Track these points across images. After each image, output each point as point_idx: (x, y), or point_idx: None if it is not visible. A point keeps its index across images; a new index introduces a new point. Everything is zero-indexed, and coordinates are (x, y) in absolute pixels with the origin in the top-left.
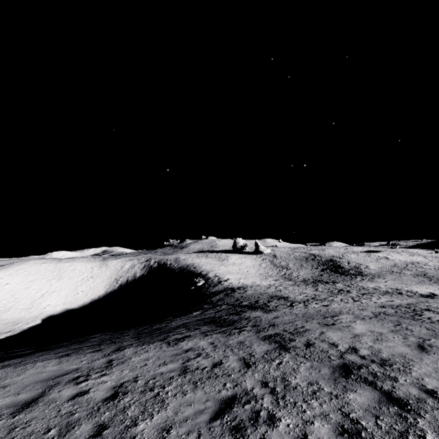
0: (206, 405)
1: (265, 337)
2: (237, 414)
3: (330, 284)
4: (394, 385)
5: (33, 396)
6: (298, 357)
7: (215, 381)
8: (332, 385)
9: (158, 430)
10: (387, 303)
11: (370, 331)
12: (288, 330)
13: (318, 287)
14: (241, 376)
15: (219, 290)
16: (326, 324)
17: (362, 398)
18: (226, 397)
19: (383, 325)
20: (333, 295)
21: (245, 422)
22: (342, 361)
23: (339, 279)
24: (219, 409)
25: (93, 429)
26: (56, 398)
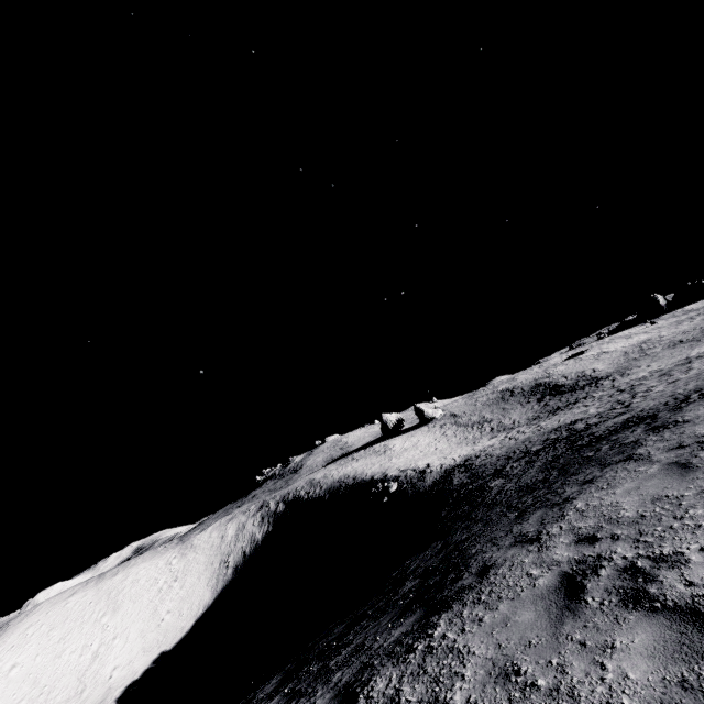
0: None
1: None
2: None
3: (584, 399)
4: None
5: None
6: None
7: None
8: None
9: None
10: None
11: None
12: None
13: (578, 406)
14: None
15: (439, 477)
16: None
17: None
18: None
19: None
20: (632, 391)
21: None
22: None
23: (580, 395)
24: None
25: None
26: None
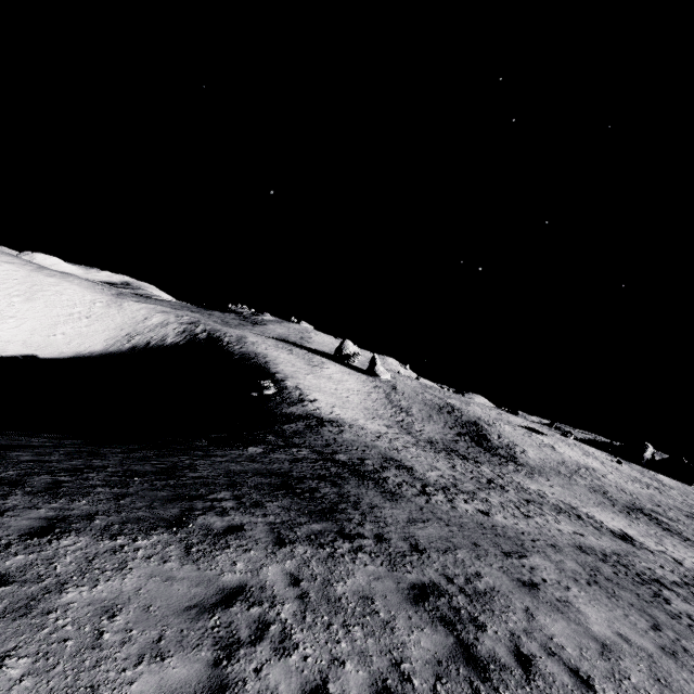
0: None
1: (414, 594)
2: None
3: (472, 463)
4: None
5: None
6: None
7: None
8: None
9: None
10: (580, 540)
11: (621, 637)
12: (455, 581)
13: (455, 462)
14: None
15: (298, 414)
16: (522, 581)
17: None
18: None
19: (629, 619)
20: (483, 489)
21: None
22: None
23: (482, 458)
24: None
25: None
26: None
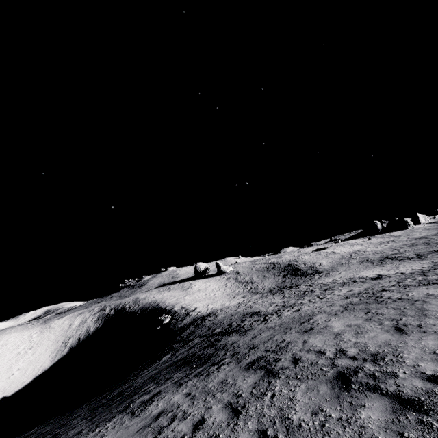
0: None
1: (248, 366)
2: None
3: (295, 288)
4: (398, 383)
5: None
6: (290, 380)
7: None
8: (337, 406)
9: None
10: (348, 293)
11: (347, 326)
12: (270, 350)
13: (284, 293)
14: (231, 433)
15: (188, 323)
16: (305, 331)
17: (375, 412)
18: None
19: (355, 316)
20: (300, 299)
21: None
22: (336, 369)
23: (300, 281)
24: None
25: None
26: None
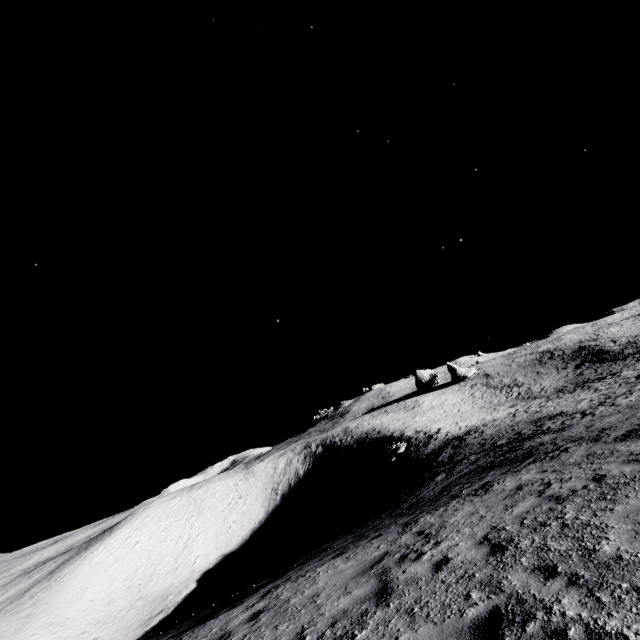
0: None
1: (619, 439)
2: None
3: (610, 377)
4: None
5: (375, 587)
6: None
7: (632, 487)
8: None
9: None
10: None
11: None
12: None
13: (594, 387)
14: None
15: (438, 447)
16: None
17: None
18: None
19: None
20: (636, 384)
21: None
22: None
23: (616, 368)
24: None
25: (533, 573)
26: (413, 577)
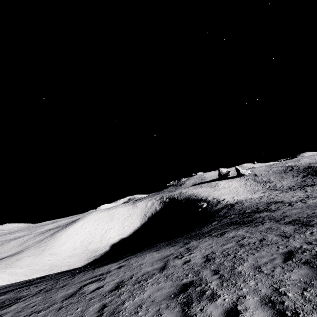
0: (273, 256)
1: (286, 223)
2: (301, 257)
3: None
4: None
5: (161, 265)
6: None
7: (268, 247)
8: None
9: (252, 268)
10: None
11: None
12: (302, 217)
13: (306, 189)
14: (286, 242)
15: (221, 207)
16: None
17: None
18: (285, 252)
19: None
20: None
21: (310, 260)
22: None
23: None
24: (285, 257)
25: (211, 272)
26: (175, 265)
